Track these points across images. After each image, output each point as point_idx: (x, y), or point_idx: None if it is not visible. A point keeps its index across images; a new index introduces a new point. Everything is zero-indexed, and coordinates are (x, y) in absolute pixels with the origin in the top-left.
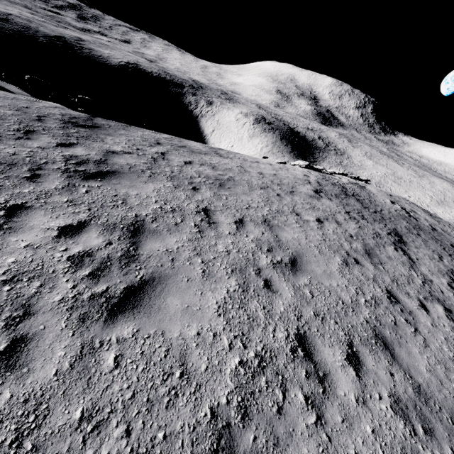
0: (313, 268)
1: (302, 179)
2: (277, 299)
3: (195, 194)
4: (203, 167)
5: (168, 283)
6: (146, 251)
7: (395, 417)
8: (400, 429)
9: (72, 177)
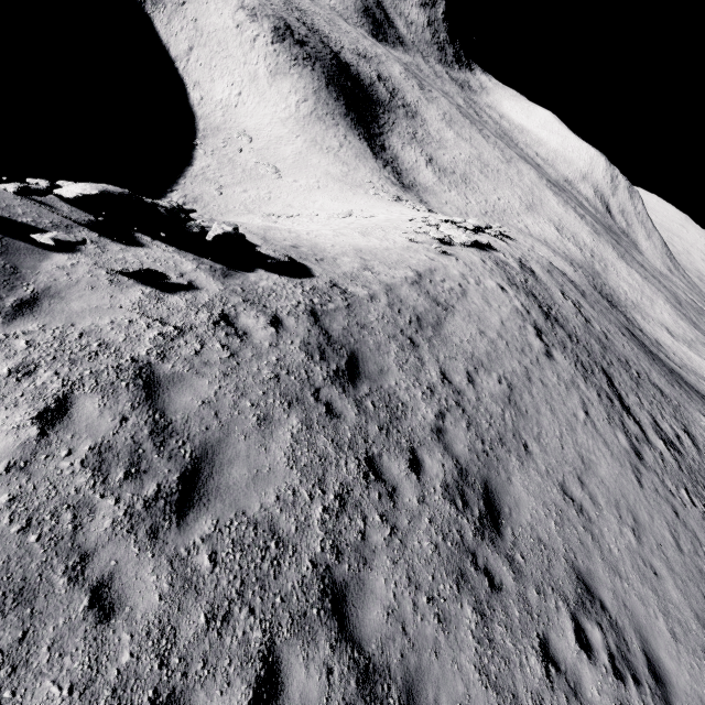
0: (642, 514)
1: (514, 309)
2: (667, 586)
3: (536, 462)
4: (483, 377)
5: (646, 637)
6: (612, 610)
7: None
8: None
9: (494, 542)
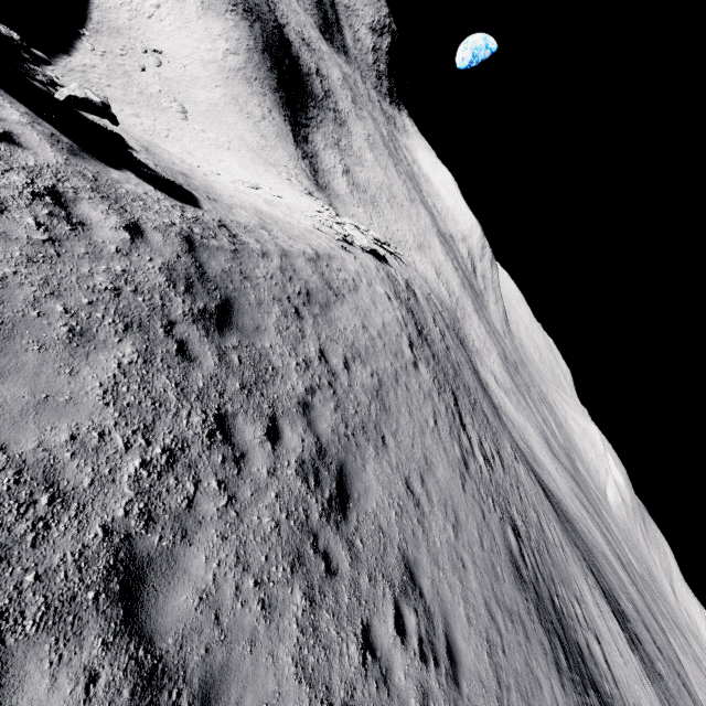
0: (461, 514)
1: (395, 318)
2: (470, 577)
3: (390, 454)
4: (358, 367)
5: (449, 621)
6: (428, 597)
7: (512, 627)
8: (514, 633)
9: (338, 525)
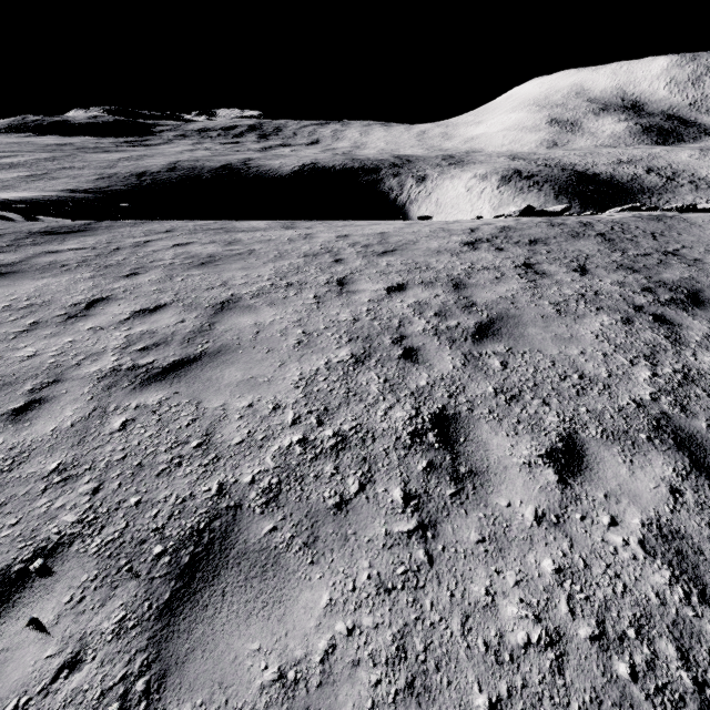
0: (224, 374)
1: (457, 229)
2: None
3: (117, 282)
4: (207, 246)
5: None
6: None
7: None
8: None
9: None
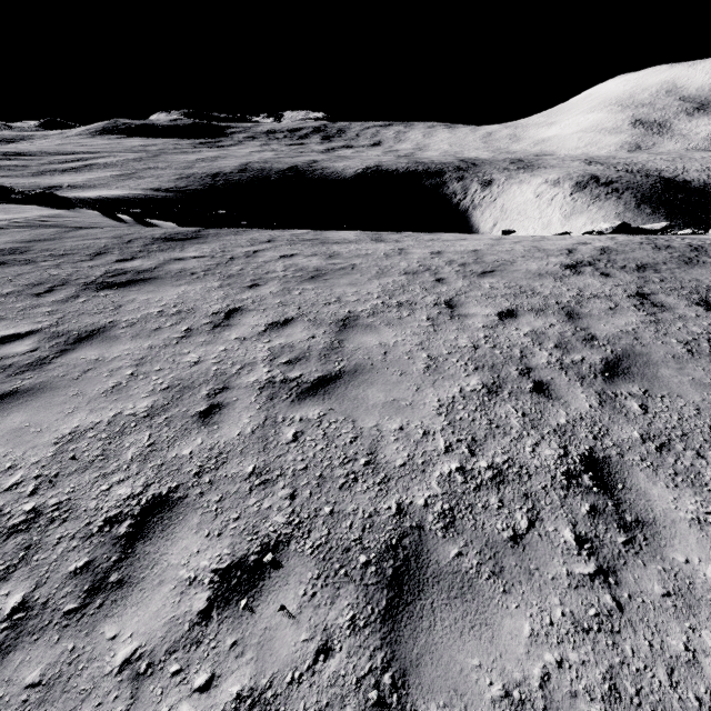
0: (367, 394)
1: (553, 249)
2: (196, 435)
3: (243, 292)
4: (310, 258)
5: (42, 396)
6: (67, 359)
7: None
8: None
9: (87, 289)
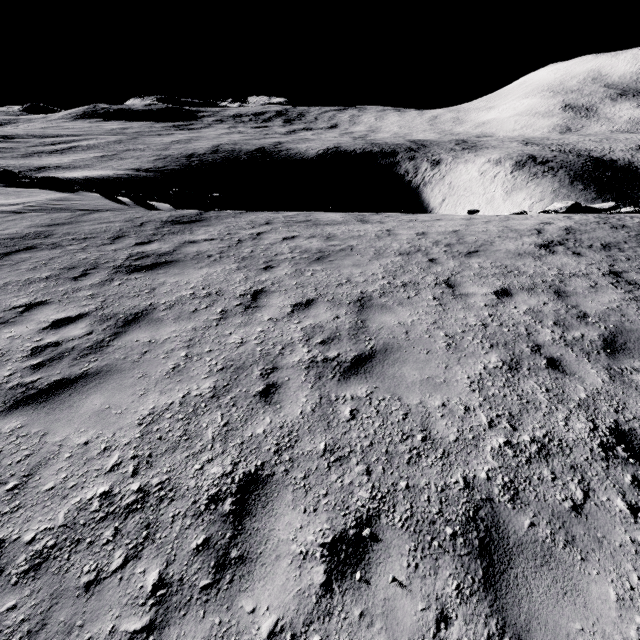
0: (403, 372)
1: (523, 229)
2: (264, 415)
3: (261, 274)
4: (310, 240)
5: (111, 378)
6: (122, 342)
7: None
8: None
9: (118, 272)
